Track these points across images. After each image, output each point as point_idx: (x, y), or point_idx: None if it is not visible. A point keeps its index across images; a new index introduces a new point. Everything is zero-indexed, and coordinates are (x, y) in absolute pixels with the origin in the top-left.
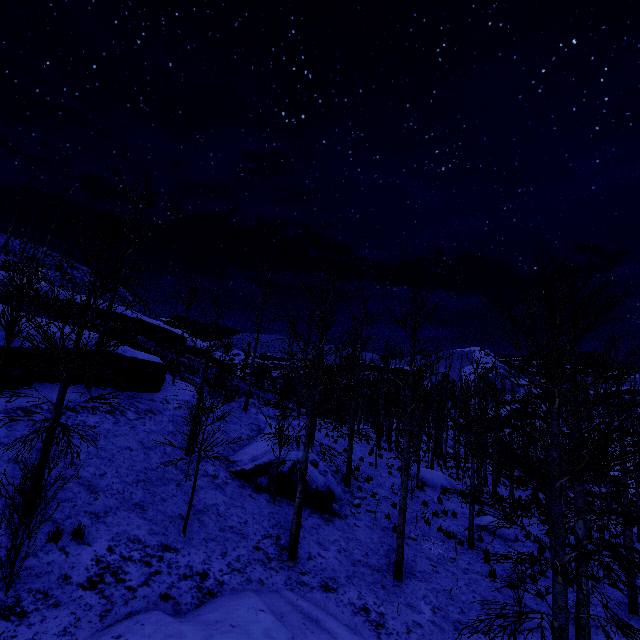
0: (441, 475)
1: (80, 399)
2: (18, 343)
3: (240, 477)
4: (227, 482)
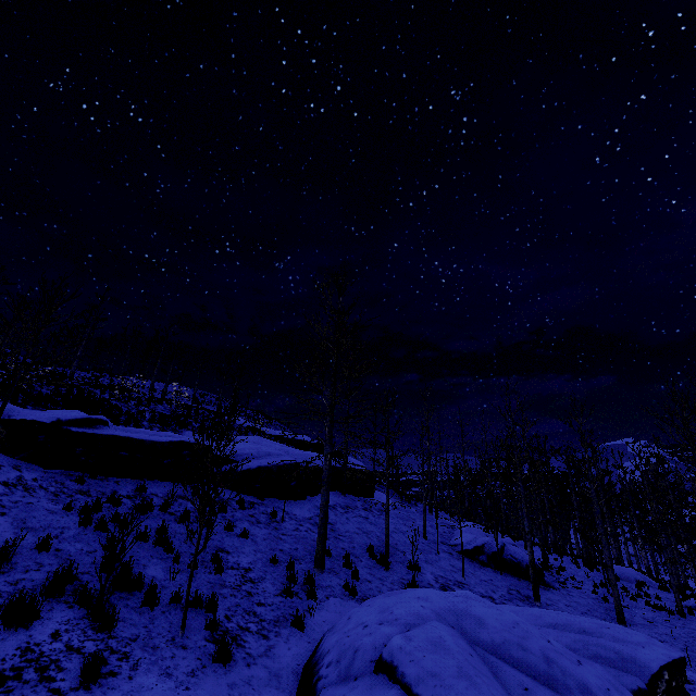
0: (632, 570)
1: (346, 501)
2: (320, 464)
3: (466, 555)
4: (460, 558)
